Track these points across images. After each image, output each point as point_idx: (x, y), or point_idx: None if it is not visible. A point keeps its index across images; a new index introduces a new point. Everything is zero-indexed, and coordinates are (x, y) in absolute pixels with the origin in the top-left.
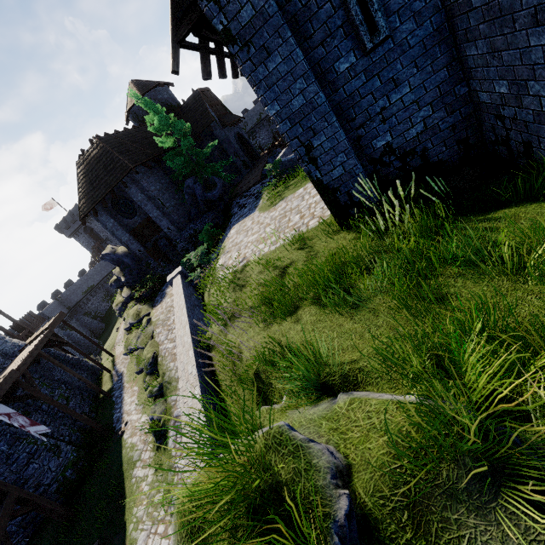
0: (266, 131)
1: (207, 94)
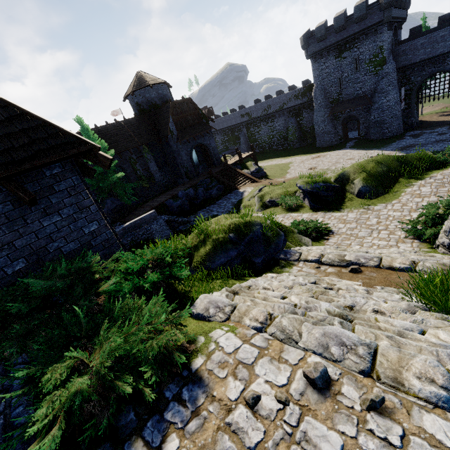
0: (283, 120)
1: (182, 106)
